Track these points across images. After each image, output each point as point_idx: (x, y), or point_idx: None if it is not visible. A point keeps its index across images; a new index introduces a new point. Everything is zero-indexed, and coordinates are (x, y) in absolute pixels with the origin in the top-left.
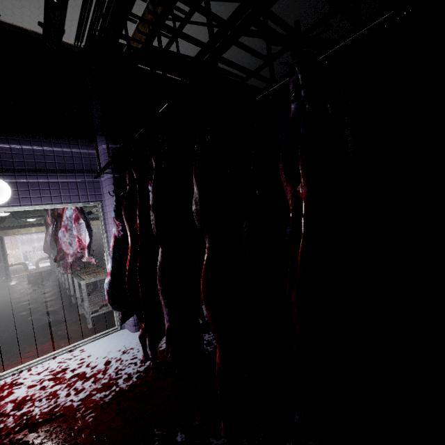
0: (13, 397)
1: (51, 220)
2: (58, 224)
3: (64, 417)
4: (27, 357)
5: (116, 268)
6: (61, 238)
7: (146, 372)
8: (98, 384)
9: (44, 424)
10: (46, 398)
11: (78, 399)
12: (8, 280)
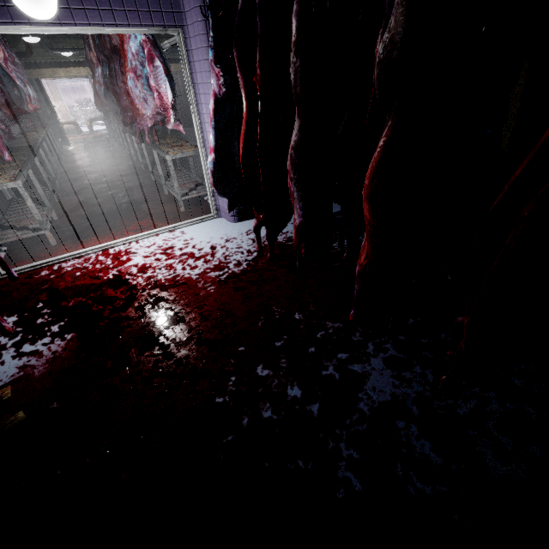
0: (134, 263)
1: (96, 57)
2: (111, 66)
3: (187, 285)
4: (129, 231)
5: (217, 143)
6: (130, 90)
7: (255, 262)
8: (209, 264)
9: (172, 287)
10: (164, 268)
11: (194, 274)
12: (66, 144)
